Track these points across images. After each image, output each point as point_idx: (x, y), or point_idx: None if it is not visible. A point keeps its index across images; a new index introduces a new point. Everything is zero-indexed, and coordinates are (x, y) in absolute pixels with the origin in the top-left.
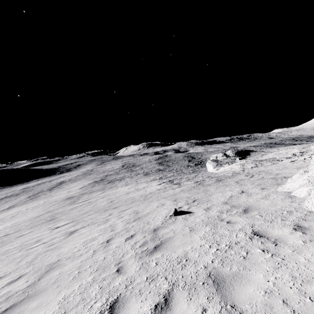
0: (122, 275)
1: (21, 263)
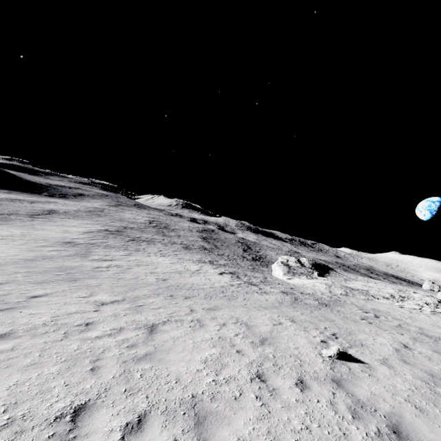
0: None
1: (104, 376)
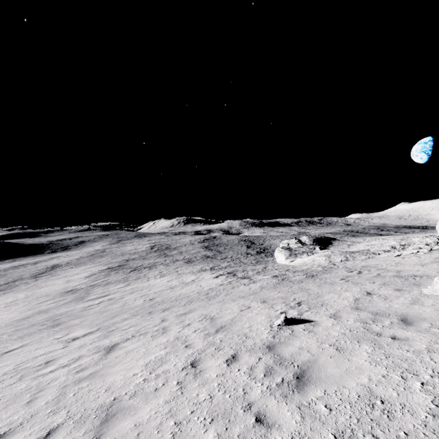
0: (277, 430)
1: (36, 404)
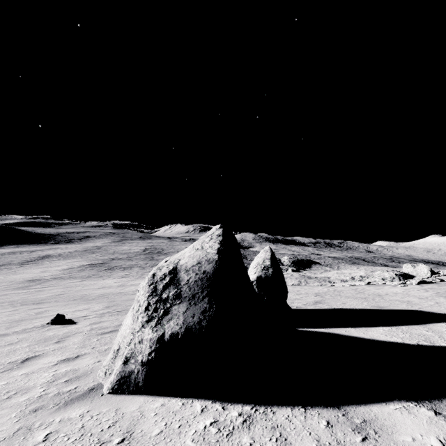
0: None
1: None
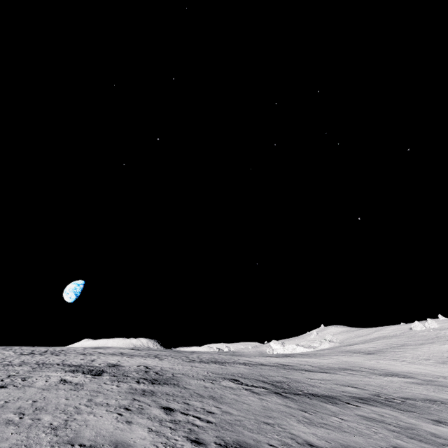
0: None
1: None
